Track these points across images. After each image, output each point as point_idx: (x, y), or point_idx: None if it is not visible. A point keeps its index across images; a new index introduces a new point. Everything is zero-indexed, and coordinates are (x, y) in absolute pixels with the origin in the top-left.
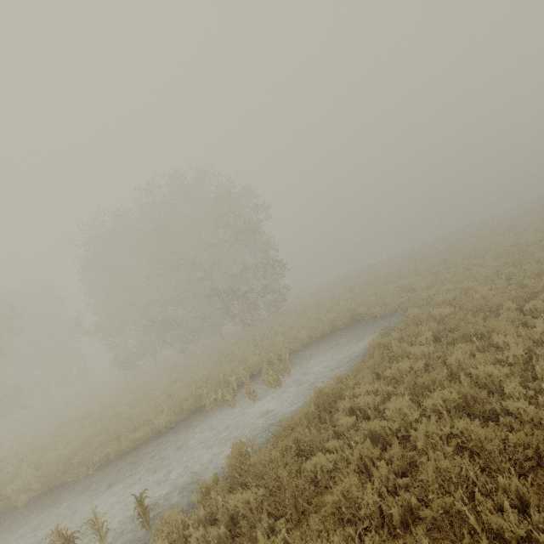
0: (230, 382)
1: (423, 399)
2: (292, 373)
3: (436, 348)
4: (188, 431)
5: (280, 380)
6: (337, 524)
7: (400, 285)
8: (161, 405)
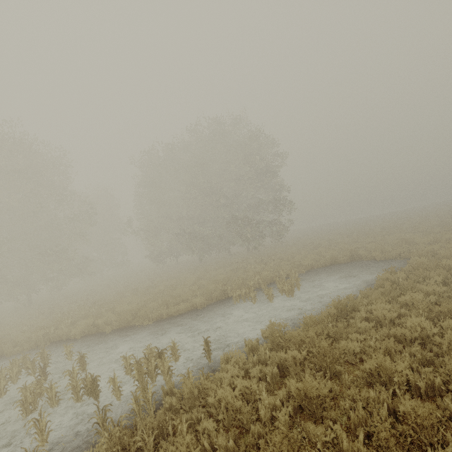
0: (249, 285)
1: (438, 322)
2: (300, 289)
3: (445, 290)
4: (219, 311)
5: (293, 291)
6: (364, 385)
7: (400, 238)
8: (194, 291)
